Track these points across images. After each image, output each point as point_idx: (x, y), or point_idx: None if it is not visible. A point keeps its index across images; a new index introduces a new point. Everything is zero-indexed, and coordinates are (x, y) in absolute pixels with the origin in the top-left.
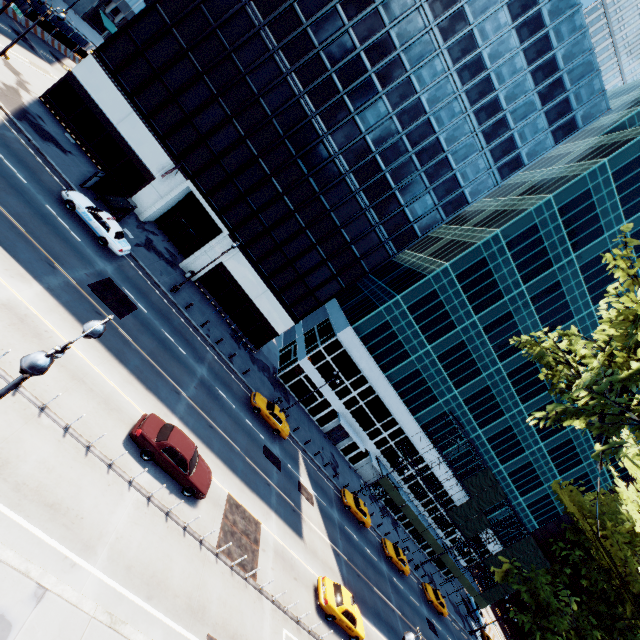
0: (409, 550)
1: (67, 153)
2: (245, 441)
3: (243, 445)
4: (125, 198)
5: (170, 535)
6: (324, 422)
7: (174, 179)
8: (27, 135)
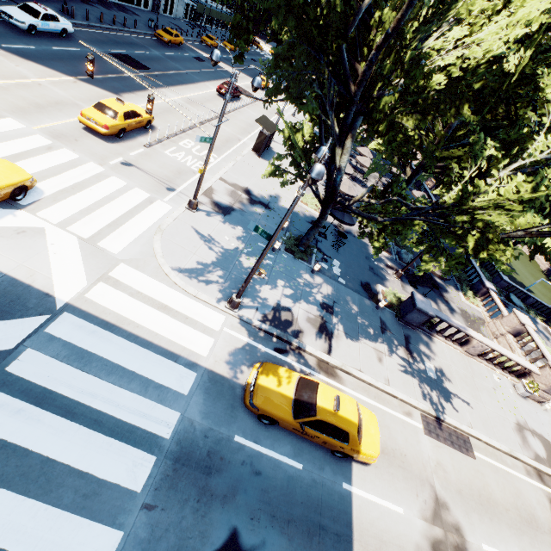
0: (224, 36)
1: None
2: (197, 65)
3: (201, 67)
4: None
5: (254, 108)
6: (147, 3)
7: None
8: None
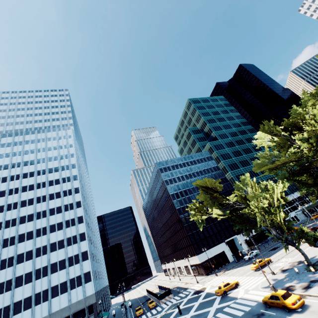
0: None
1: (225, 268)
2: None
3: None
4: (237, 253)
5: None
6: None
7: (224, 245)
8: (229, 268)
